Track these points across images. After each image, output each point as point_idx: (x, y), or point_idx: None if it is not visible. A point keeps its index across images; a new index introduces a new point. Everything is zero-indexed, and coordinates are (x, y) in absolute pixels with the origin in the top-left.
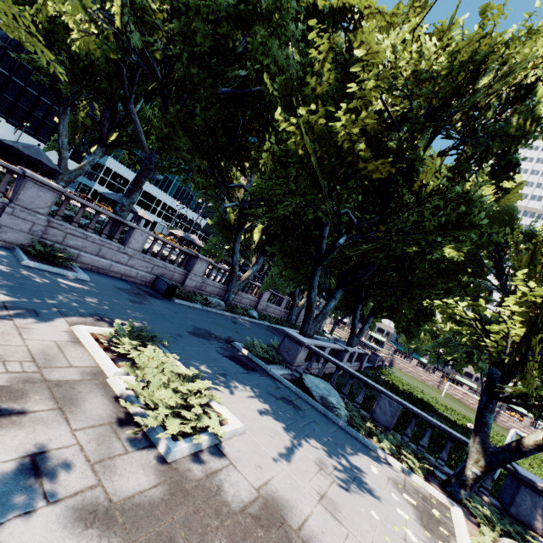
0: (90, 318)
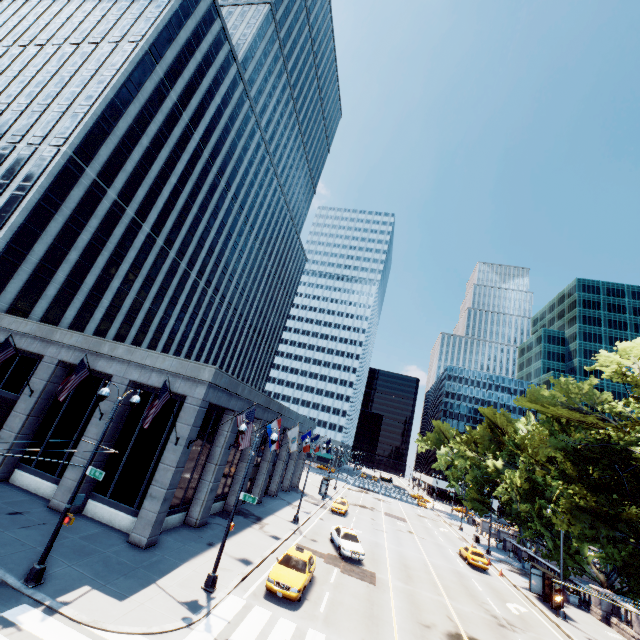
0: None
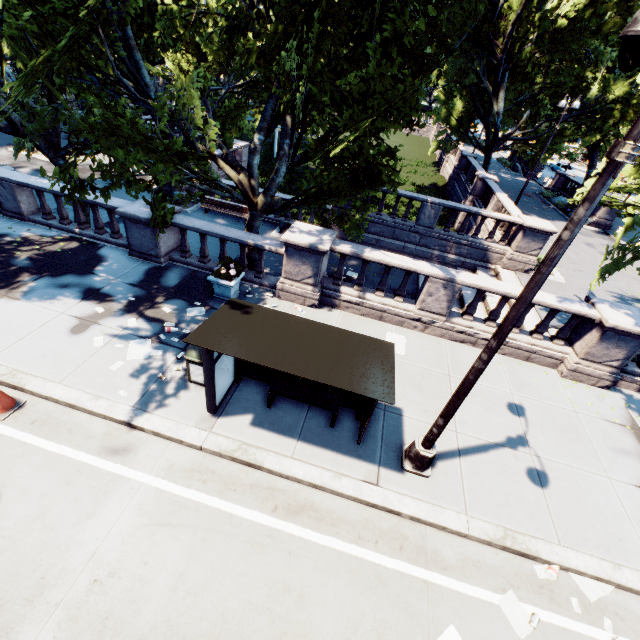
0: (10, 146)
